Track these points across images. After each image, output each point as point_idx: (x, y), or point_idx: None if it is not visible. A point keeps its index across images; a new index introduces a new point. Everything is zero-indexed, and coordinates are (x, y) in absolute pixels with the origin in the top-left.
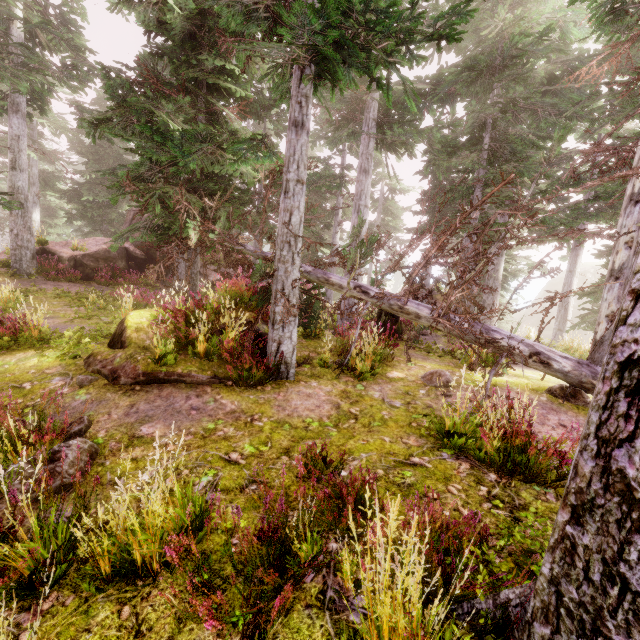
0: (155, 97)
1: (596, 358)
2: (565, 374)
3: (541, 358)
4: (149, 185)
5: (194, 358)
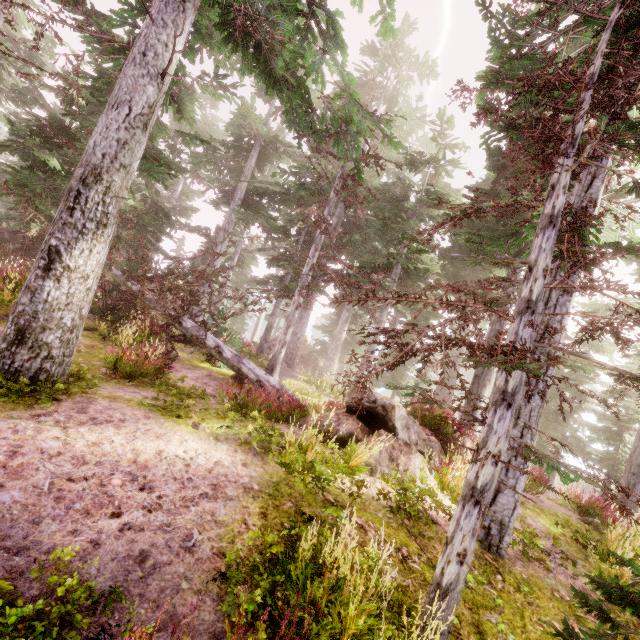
0: (40, 145)
1: (269, 364)
2: (227, 360)
3: (219, 350)
4: (29, 192)
5: None
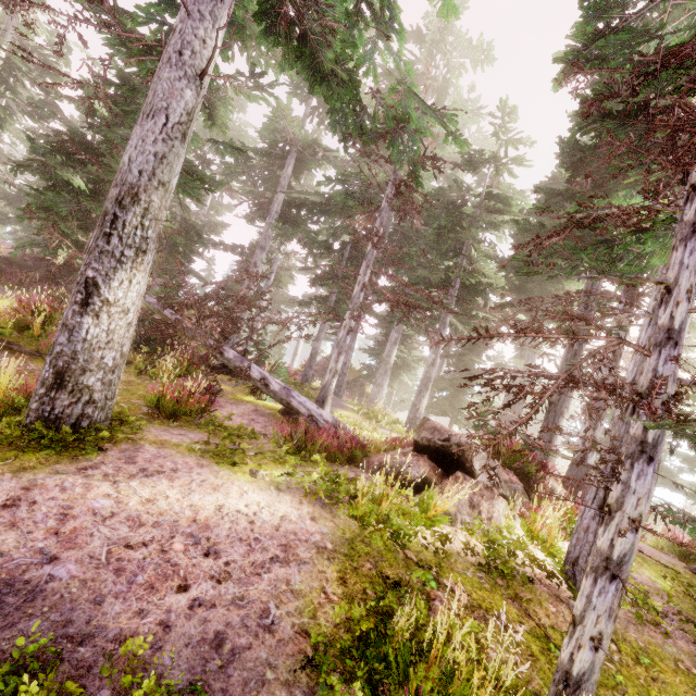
0: (63, 163)
1: (320, 396)
2: (275, 393)
3: (265, 382)
4: (53, 215)
5: (28, 337)
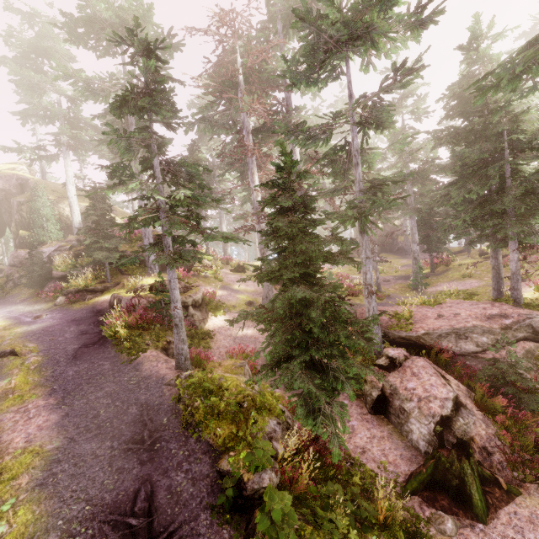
0: None
1: None
2: None
3: None
4: None
5: None
